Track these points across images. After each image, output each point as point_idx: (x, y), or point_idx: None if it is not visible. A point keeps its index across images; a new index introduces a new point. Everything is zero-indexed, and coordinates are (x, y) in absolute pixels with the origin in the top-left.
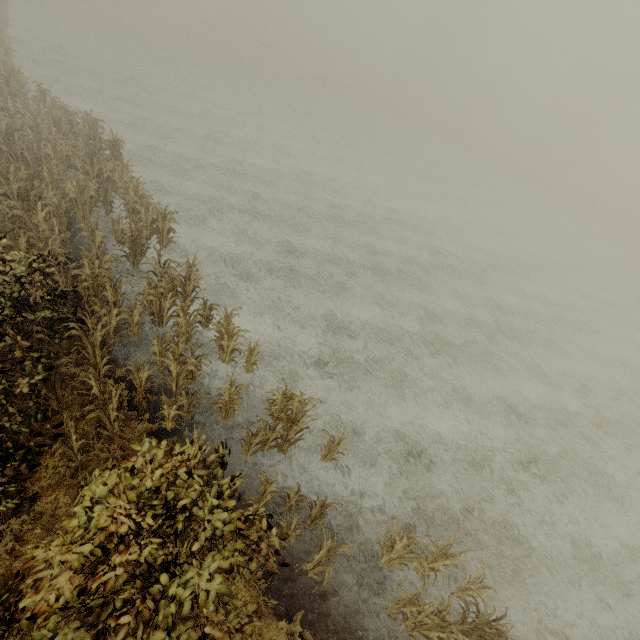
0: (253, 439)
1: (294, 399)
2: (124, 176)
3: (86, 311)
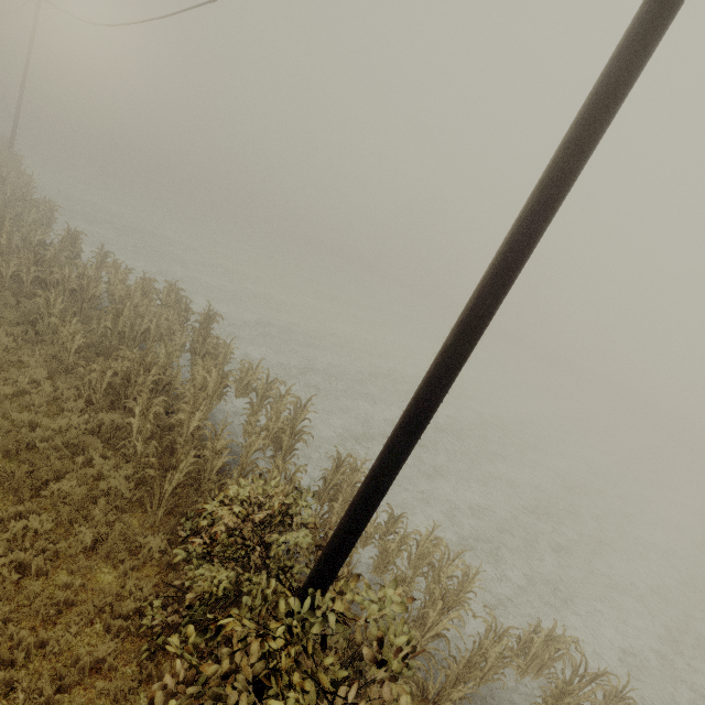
0: None
1: (559, 641)
2: (227, 353)
3: None
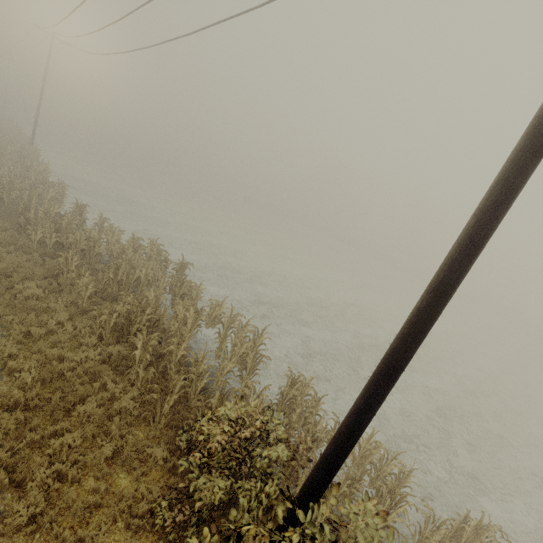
0: None
1: (486, 530)
2: (198, 293)
3: None
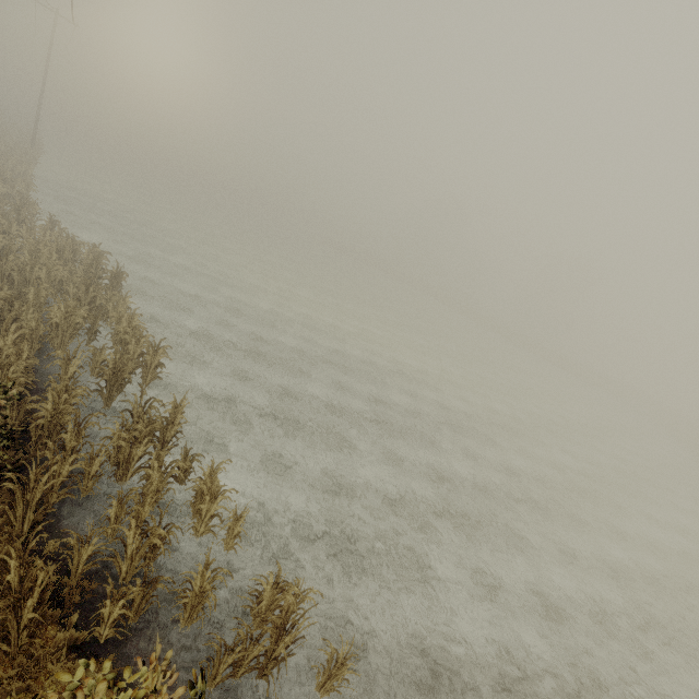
0: (226, 657)
1: (288, 591)
2: (119, 306)
3: (29, 456)
